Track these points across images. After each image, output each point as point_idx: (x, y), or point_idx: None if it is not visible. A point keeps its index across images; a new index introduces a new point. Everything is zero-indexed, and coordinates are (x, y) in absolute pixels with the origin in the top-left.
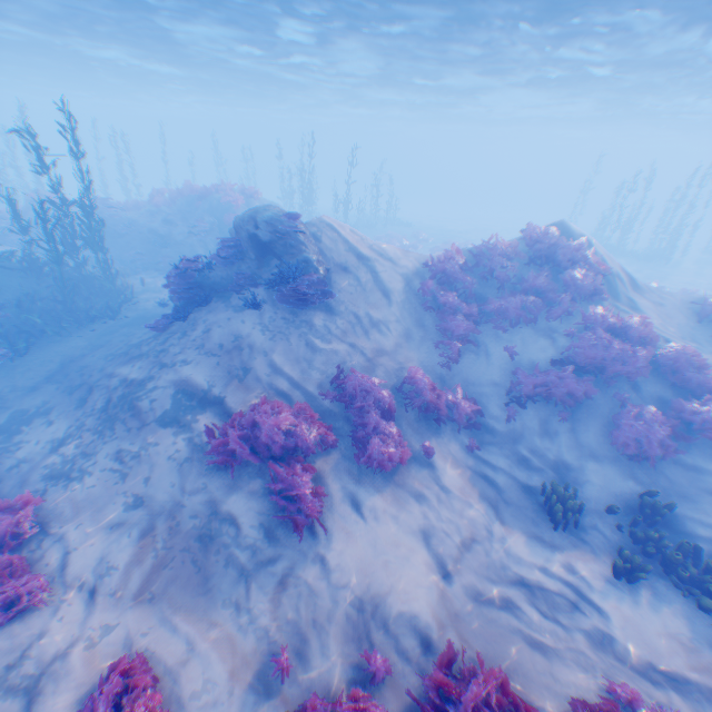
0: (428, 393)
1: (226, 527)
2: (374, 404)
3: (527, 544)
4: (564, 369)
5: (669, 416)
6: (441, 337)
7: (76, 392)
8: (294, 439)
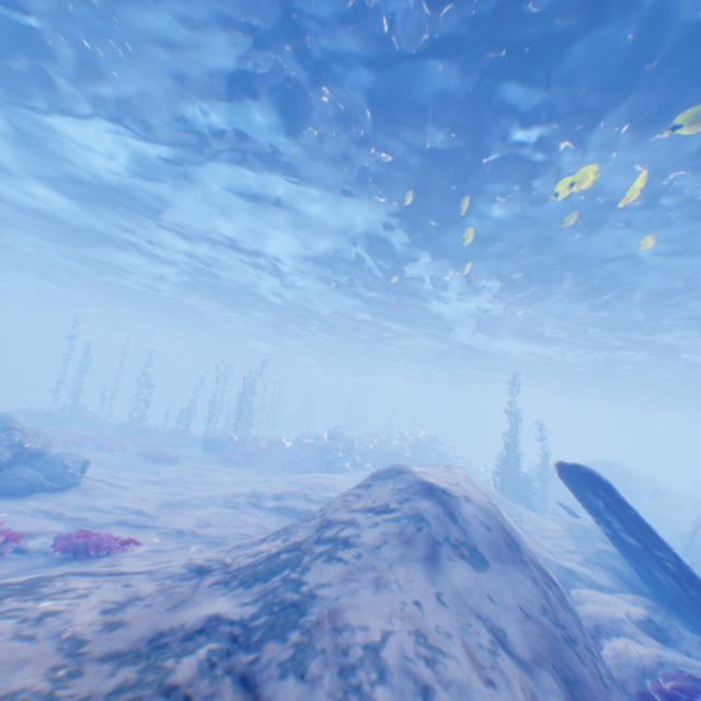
0: None
1: None
2: None
3: None
4: None
5: None
6: None
7: None
8: None
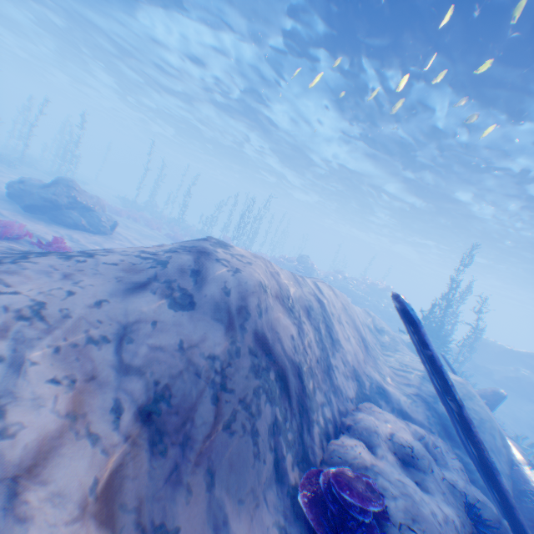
0: None
1: None
2: None
3: None
4: None
5: None
6: None
7: None
8: None
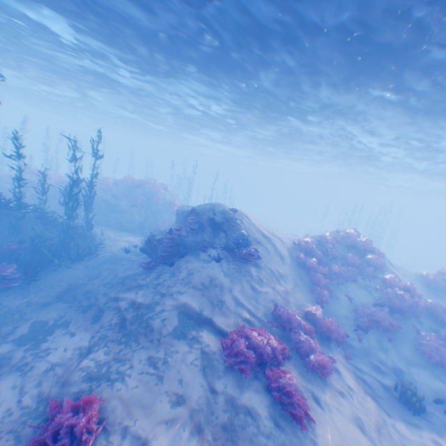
0: (324, 321)
1: (251, 420)
2: (301, 327)
3: (406, 426)
4: (382, 309)
5: (442, 340)
6: (311, 286)
7: (87, 309)
8: (271, 351)
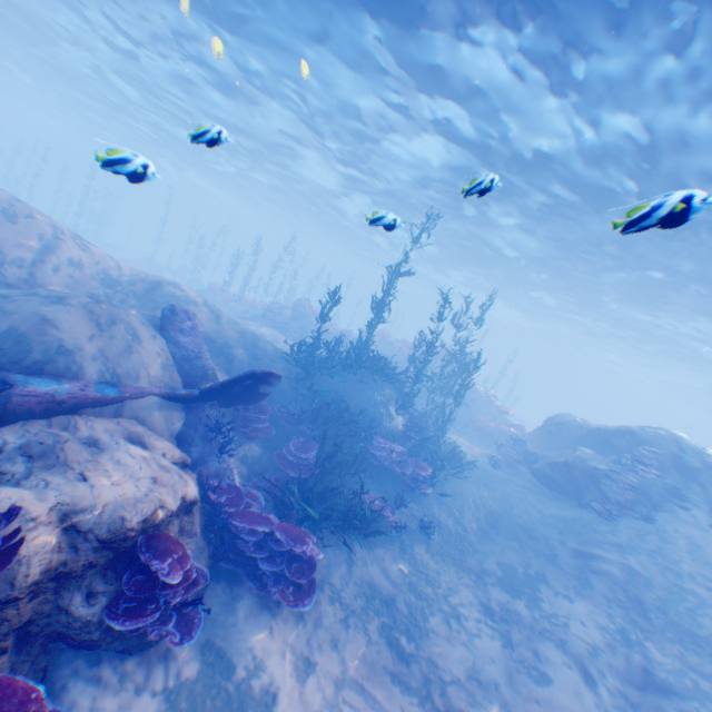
0: None
1: None
2: None
3: None
4: None
5: None
6: None
7: (554, 561)
8: None
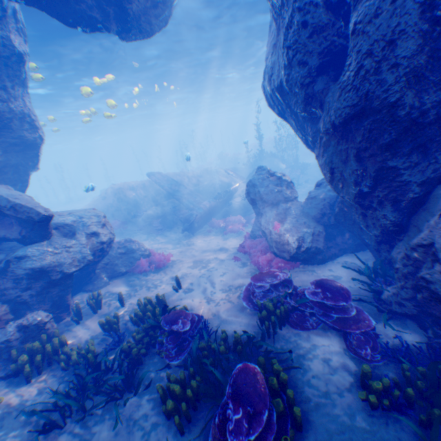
0: None
1: None
2: None
3: None
4: None
5: None
6: None
7: None
8: None
